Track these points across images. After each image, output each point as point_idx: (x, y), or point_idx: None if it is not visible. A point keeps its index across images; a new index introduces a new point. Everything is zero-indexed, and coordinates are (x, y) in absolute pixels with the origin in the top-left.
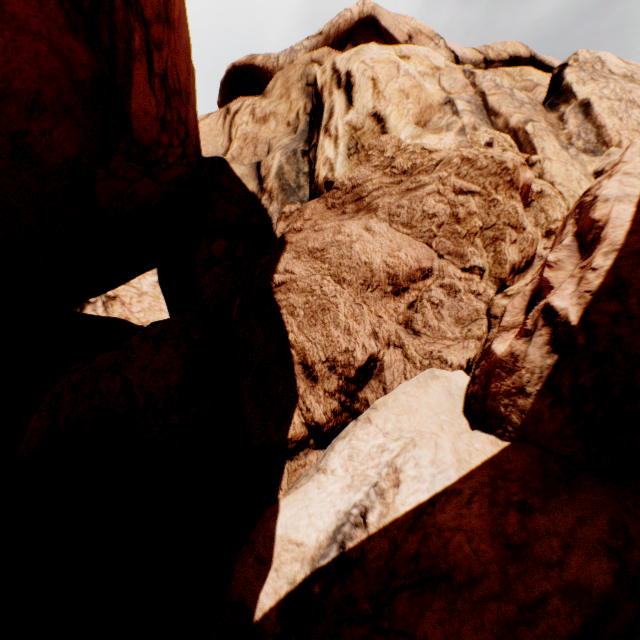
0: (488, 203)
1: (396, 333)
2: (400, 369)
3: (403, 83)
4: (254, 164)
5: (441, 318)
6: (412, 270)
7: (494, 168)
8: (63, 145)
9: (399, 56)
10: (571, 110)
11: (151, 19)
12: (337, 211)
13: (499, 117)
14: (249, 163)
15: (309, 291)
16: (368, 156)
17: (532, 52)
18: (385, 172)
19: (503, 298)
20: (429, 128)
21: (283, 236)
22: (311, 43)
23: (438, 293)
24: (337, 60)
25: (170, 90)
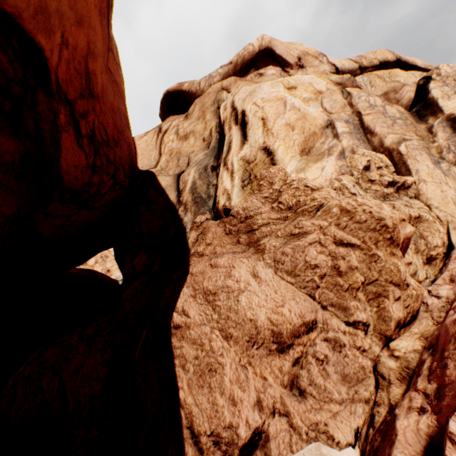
0: (369, 257)
1: (281, 398)
2: (286, 440)
3: (289, 117)
4: (176, 176)
5: (327, 375)
6: (296, 326)
7: (373, 223)
8: (1, 209)
9: (287, 87)
10: (439, 124)
11: (75, 98)
12: (233, 238)
13: (374, 136)
14: (173, 174)
15: (199, 343)
16: (260, 185)
17: (398, 56)
18: (273, 206)
19: (390, 357)
20: (313, 154)
21: (188, 259)
22: (224, 70)
23: (323, 347)
24: (235, 99)
25: (98, 143)
